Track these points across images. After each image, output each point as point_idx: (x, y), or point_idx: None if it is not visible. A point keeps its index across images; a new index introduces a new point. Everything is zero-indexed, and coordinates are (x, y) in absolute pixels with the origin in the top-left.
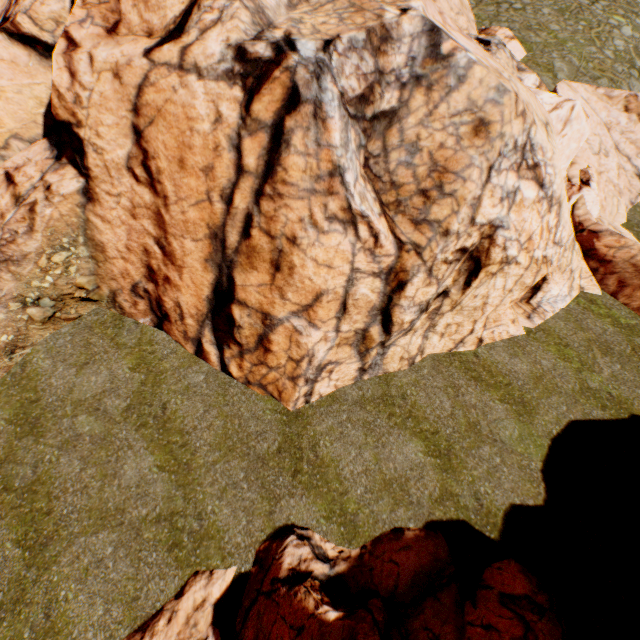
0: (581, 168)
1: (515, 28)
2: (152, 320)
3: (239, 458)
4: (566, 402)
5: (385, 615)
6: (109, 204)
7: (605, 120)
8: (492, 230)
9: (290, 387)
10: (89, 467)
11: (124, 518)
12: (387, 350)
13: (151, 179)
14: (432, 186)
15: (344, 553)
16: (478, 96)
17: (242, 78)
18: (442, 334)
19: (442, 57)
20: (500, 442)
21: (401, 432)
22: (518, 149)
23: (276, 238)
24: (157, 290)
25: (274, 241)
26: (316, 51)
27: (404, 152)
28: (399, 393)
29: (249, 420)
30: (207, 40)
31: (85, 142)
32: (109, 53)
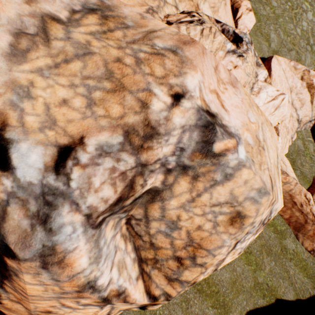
0: (275, 125)
1: None
2: None
3: None
4: (246, 297)
5: None
6: None
7: (290, 85)
8: None
9: None
10: None
11: None
12: None
13: None
14: (186, 256)
15: None
16: (240, 192)
17: None
18: None
19: (213, 154)
20: None
21: None
22: (261, 222)
23: (29, 309)
24: None
25: (28, 309)
26: (43, 170)
27: (164, 224)
28: (151, 314)
29: None
30: None
31: None
32: None
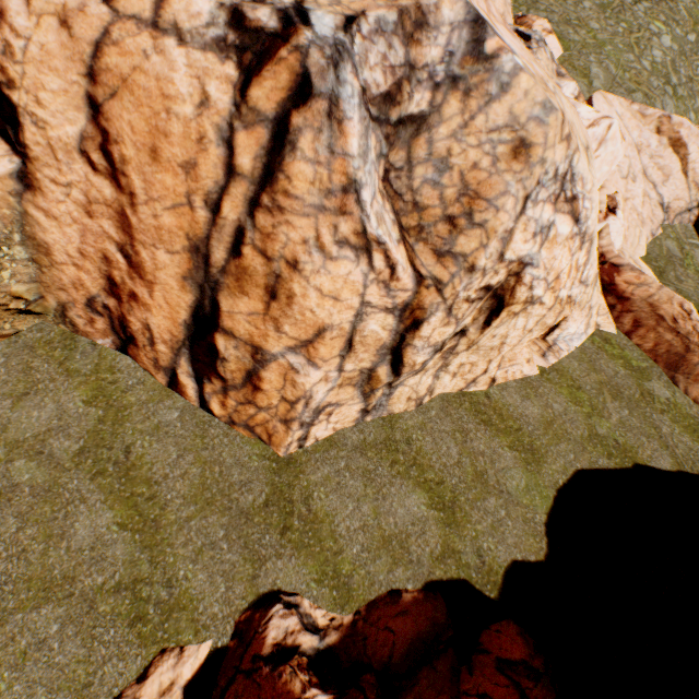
0: (609, 193)
1: (554, 20)
2: (114, 342)
3: (219, 513)
4: (574, 450)
5: (378, 691)
6: (55, 195)
7: (636, 141)
8: (520, 267)
9: (282, 431)
10: (29, 526)
11: (74, 588)
12: (394, 390)
13: (113, 169)
14: (461, 213)
15: (336, 621)
16: (521, 111)
17: (238, 51)
18: (454, 374)
19: (485, 57)
20: (506, 493)
21: (404, 482)
22: (558, 178)
23: (273, 260)
24: (120, 307)
25: (271, 263)
26: (335, 29)
27: (432, 168)
28: (404, 437)
29: (232, 467)
30: None
31: (20, 109)
32: None
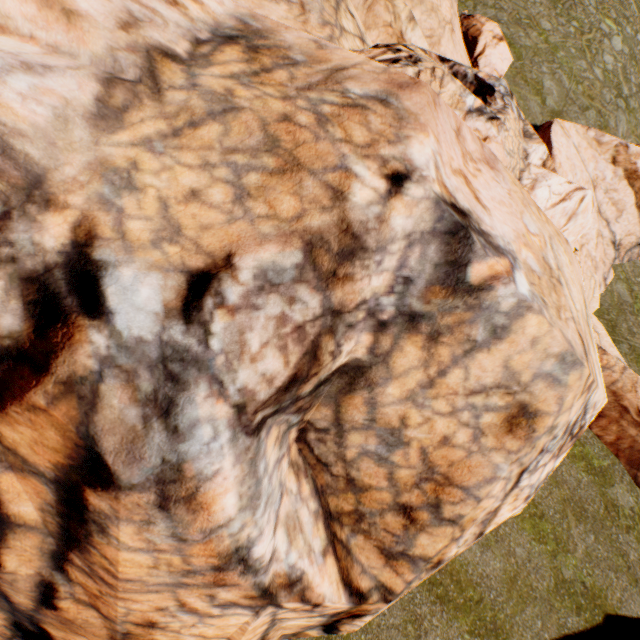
0: None
1: (503, 19)
2: None
3: None
4: (541, 613)
5: None
6: None
7: (592, 174)
8: None
9: None
10: None
11: None
12: None
13: None
14: (422, 502)
15: None
16: (524, 363)
17: None
18: None
19: (468, 287)
20: None
21: None
22: (568, 429)
23: (112, 620)
24: None
25: (110, 621)
26: (163, 315)
27: (375, 438)
28: None
29: None
30: None
31: None
32: None
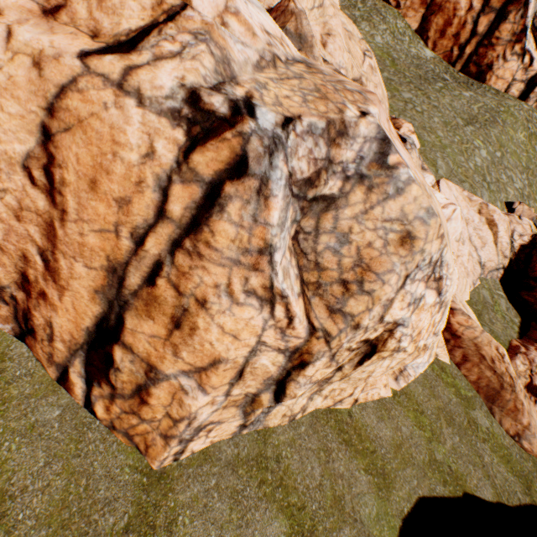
0: None
1: (415, 125)
2: (13, 328)
3: None
4: (417, 475)
5: None
6: None
7: (466, 216)
8: (394, 326)
9: (160, 444)
10: None
11: None
12: (272, 409)
13: (51, 186)
14: (354, 279)
15: None
16: (410, 210)
17: (189, 122)
18: (326, 396)
19: (387, 166)
20: (359, 522)
21: (269, 506)
22: (431, 264)
23: (184, 295)
24: (28, 301)
25: (181, 297)
26: (275, 125)
27: (334, 238)
28: (274, 454)
29: (100, 480)
30: (159, 68)
31: None
32: (35, 36)
